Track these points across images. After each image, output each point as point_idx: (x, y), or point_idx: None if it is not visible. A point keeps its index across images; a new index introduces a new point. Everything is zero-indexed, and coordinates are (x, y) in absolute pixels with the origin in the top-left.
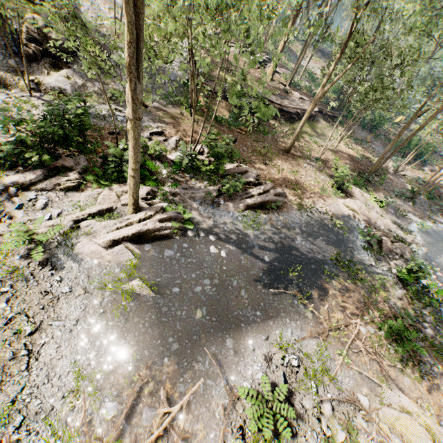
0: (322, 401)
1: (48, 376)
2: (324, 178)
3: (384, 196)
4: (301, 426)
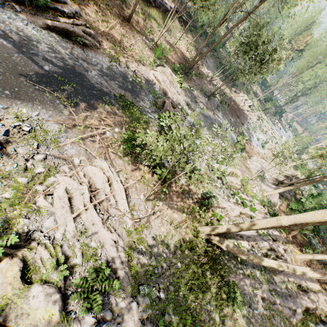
0: (39, 153)
1: None
2: (150, 54)
3: (188, 85)
4: (5, 158)
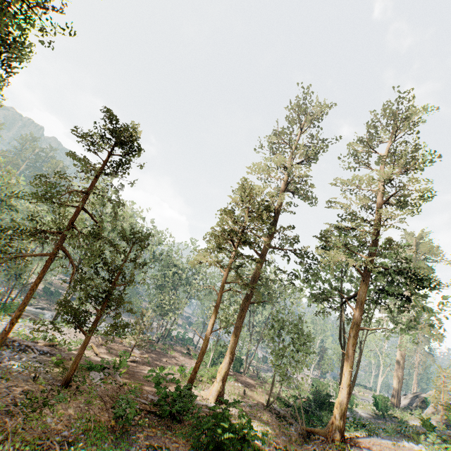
0: None
1: None
2: None
3: None
4: None
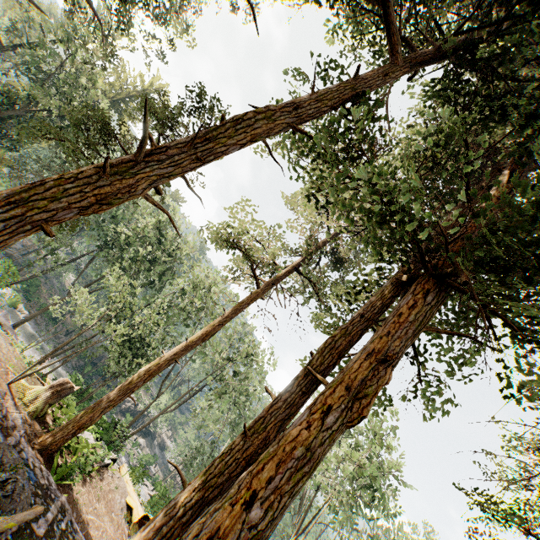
0: None
1: None
2: None
3: None
4: None
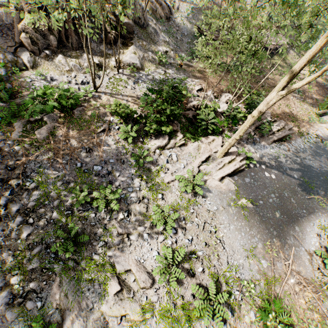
0: None
1: (233, 251)
2: (306, 107)
3: None
4: None
